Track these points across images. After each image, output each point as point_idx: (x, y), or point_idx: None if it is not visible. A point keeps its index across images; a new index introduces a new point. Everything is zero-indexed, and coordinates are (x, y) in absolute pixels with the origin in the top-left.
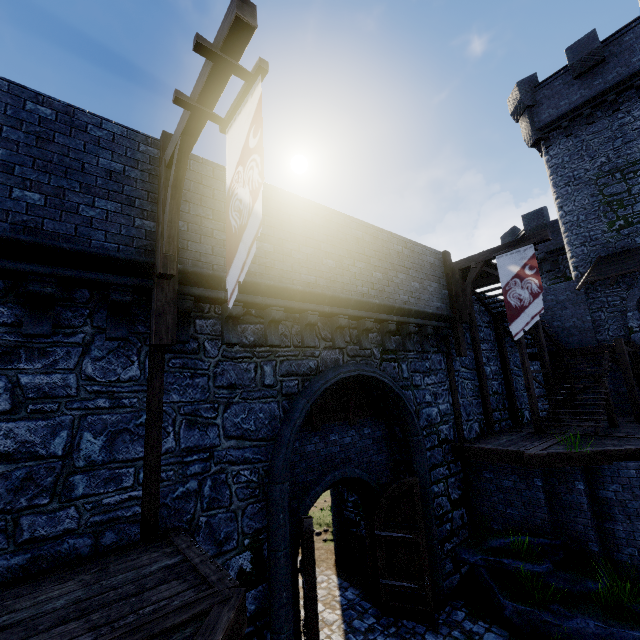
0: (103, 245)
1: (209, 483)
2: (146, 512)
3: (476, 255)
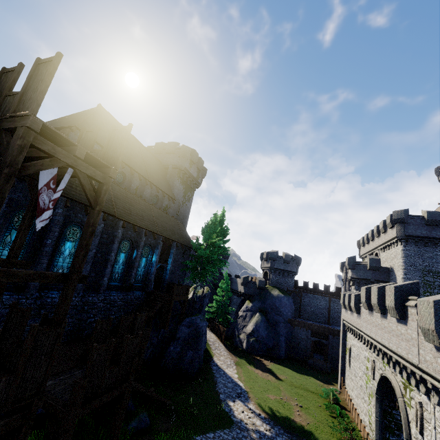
0: None
1: None
2: None
3: None
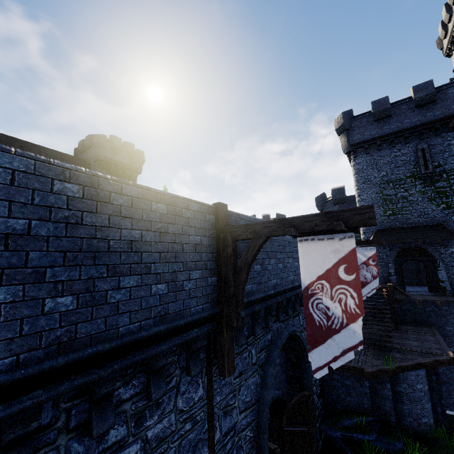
0: (196, 309)
1: (235, 452)
2: None
3: None
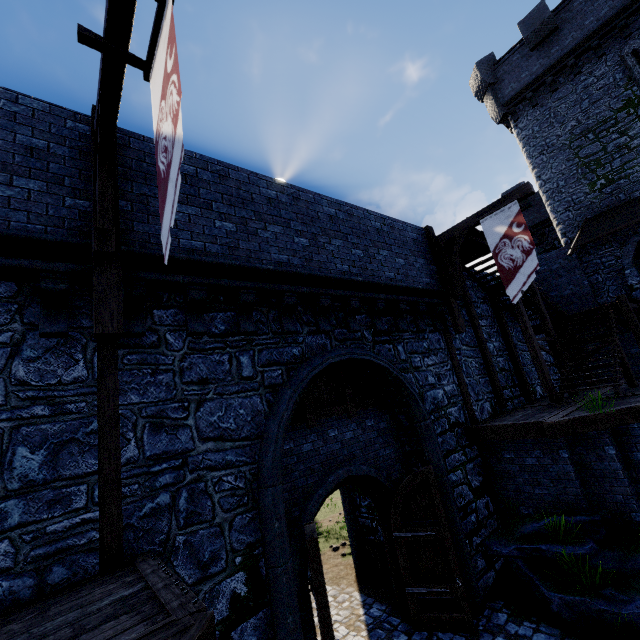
0: (25, 227)
1: (185, 495)
2: (106, 537)
3: (459, 224)
